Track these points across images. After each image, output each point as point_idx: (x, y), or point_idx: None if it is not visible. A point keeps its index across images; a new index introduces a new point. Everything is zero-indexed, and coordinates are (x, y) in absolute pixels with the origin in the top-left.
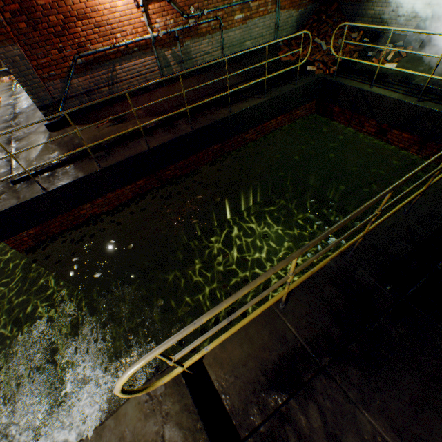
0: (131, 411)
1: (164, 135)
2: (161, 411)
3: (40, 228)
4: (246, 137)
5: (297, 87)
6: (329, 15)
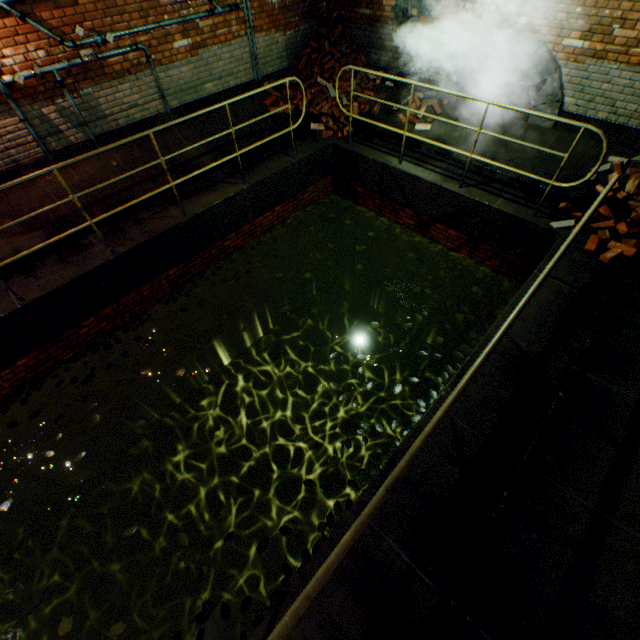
0: None
1: (57, 269)
2: None
3: None
4: (227, 246)
5: (296, 161)
6: (334, 42)
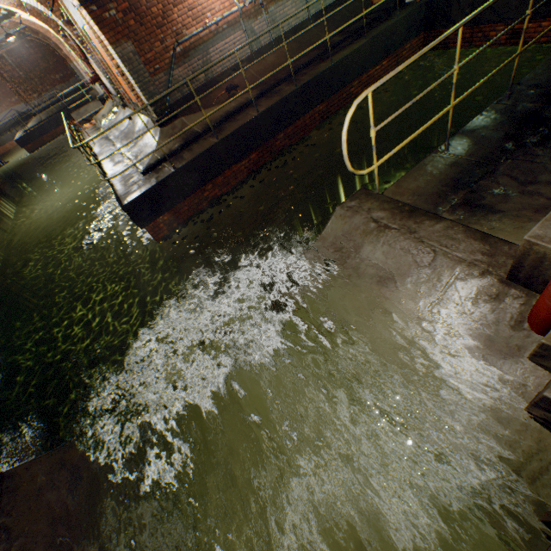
0: (335, 226)
1: (268, 101)
2: (363, 210)
3: (172, 214)
4: (351, 92)
5: (399, 20)
6: None
